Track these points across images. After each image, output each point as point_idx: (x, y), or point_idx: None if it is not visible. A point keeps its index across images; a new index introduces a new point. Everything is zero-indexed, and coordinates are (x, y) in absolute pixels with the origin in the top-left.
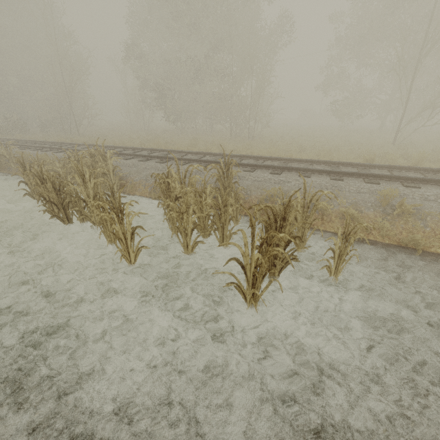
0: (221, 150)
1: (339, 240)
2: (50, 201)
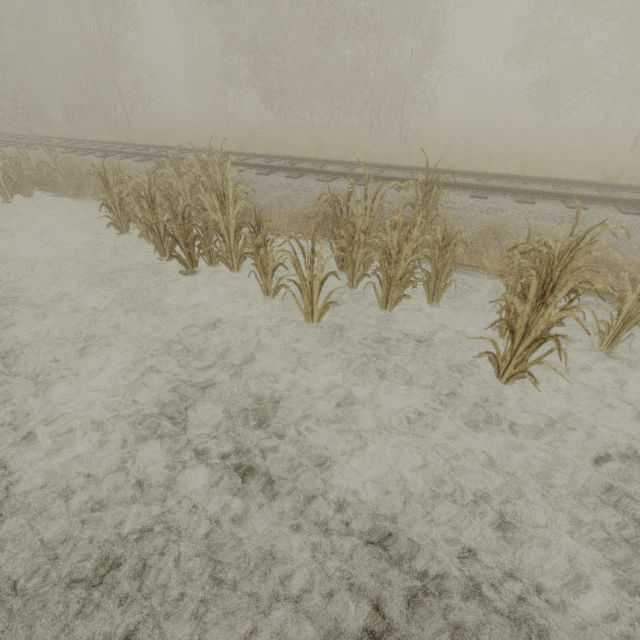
0: (366, 158)
1: (632, 297)
2: (169, 234)
